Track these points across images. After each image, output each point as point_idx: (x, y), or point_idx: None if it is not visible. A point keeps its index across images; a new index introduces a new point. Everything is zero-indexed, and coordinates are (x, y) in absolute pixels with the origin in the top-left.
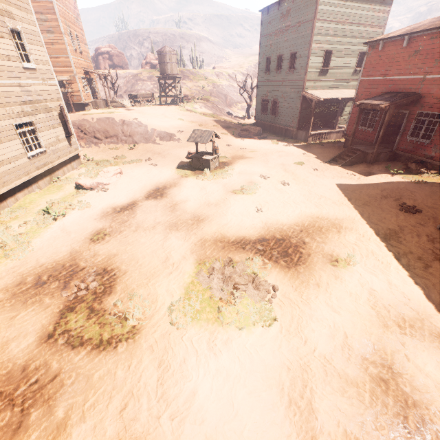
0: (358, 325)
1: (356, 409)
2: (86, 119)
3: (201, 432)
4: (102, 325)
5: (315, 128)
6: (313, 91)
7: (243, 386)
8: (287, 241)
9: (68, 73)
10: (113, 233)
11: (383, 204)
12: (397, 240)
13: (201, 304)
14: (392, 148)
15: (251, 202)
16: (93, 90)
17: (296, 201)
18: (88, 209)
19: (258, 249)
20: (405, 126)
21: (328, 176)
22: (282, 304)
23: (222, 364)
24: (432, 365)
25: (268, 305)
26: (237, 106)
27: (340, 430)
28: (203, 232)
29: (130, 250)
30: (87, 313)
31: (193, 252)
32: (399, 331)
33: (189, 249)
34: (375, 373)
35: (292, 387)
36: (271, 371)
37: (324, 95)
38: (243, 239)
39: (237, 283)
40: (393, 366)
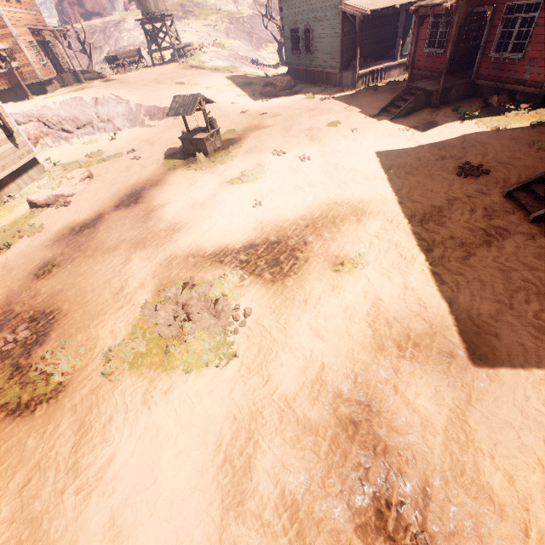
0: (343, 351)
1: (306, 463)
2: (46, 106)
3: (107, 507)
4: (24, 385)
5: (367, 64)
6: (358, 1)
7: (172, 445)
8: (283, 244)
9: (6, 38)
10: (63, 263)
11: (436, 169)
12: (439, 221)
13: (148, 345)
14: (470, 77)
15: (251, 193)
16: (53, 59)
17: (313, 183)
18: (40, 234)
19: (240, 260)
20: (489, 36)
21: (369, 137)
22: (250, 334)
23: (153, 421)
24: (427, 396)
25: (232, 337)
26: (268, 48)
27: (276, 491)
28: (175, 245)
29: (80, 283)
30: (10, 372)
31: (155, 276)
32: (397, 354)
33: (151, 272)
34: (345, 414)
35: (233, 442)
36: (211, 424)
37: (372, 5)
38: (224, 249)
39: (190, 314)
40: (373, 402)
